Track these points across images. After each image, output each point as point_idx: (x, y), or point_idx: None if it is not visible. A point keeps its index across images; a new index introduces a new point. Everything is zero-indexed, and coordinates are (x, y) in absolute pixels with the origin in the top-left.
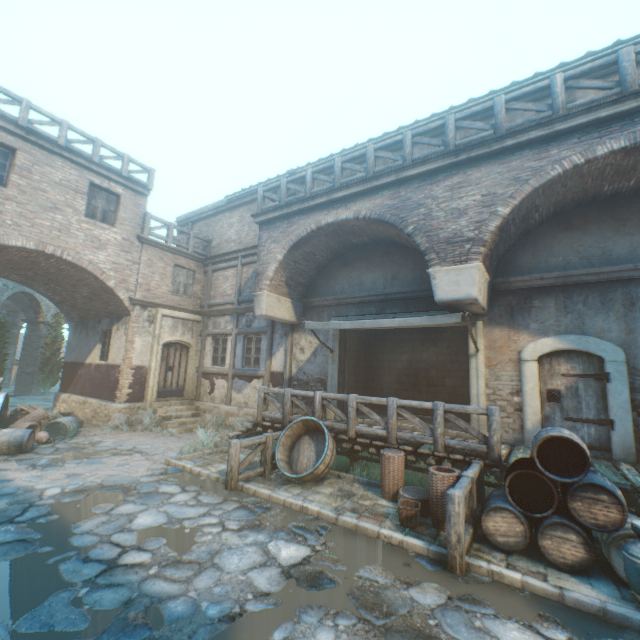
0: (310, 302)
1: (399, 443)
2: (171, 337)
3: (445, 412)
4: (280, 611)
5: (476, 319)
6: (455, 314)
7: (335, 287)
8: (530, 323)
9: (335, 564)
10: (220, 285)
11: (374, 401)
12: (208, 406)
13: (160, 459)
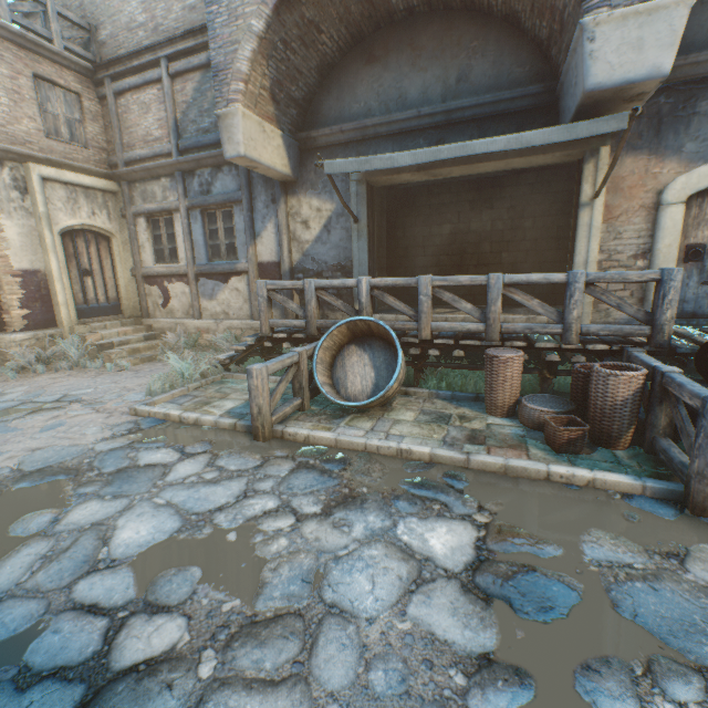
0: (311, 139)
1: (499, 339)
2: (72, 220)
3: (586, 285)
4: (552, 707)
5: (601, 143)
6: (616, 116)
7: (354, 107)
8: (686, 143)
9: (538, 548)
10: (136, 122)
11: (464, 282)
12: (166, 324)
13: (118, 408)
